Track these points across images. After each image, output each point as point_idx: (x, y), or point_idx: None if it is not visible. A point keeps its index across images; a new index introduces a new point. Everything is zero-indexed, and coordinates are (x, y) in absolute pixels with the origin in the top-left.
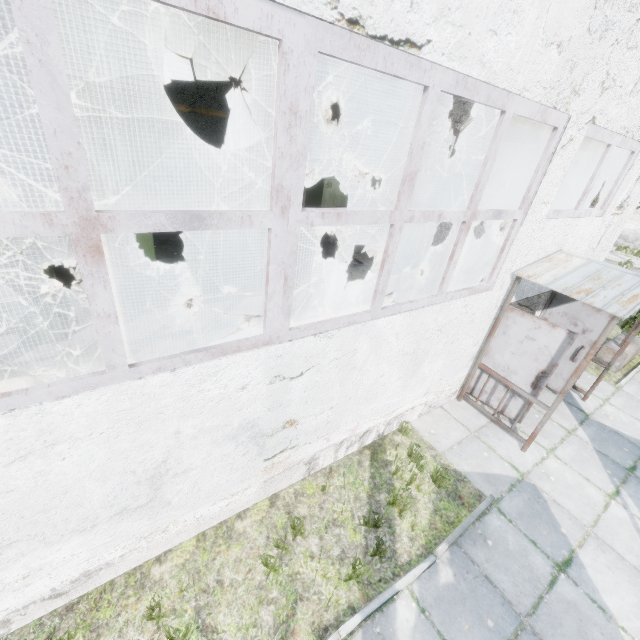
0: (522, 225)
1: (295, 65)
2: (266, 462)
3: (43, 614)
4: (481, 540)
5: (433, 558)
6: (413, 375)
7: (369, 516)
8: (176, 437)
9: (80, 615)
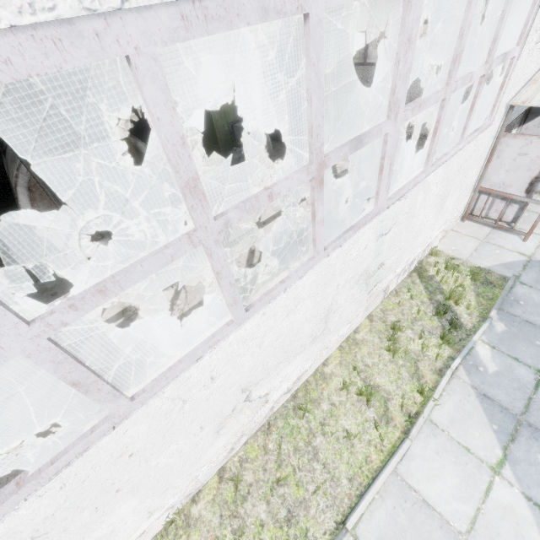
0: (519, 59)
1: (414, 4)
2: (368, 295)
3: (283, 402)
4: (515, 303)
5: (490, 320)
6: (440, 211)
7: (440, 308)
8: (337, 288)
9: (302, 398)
